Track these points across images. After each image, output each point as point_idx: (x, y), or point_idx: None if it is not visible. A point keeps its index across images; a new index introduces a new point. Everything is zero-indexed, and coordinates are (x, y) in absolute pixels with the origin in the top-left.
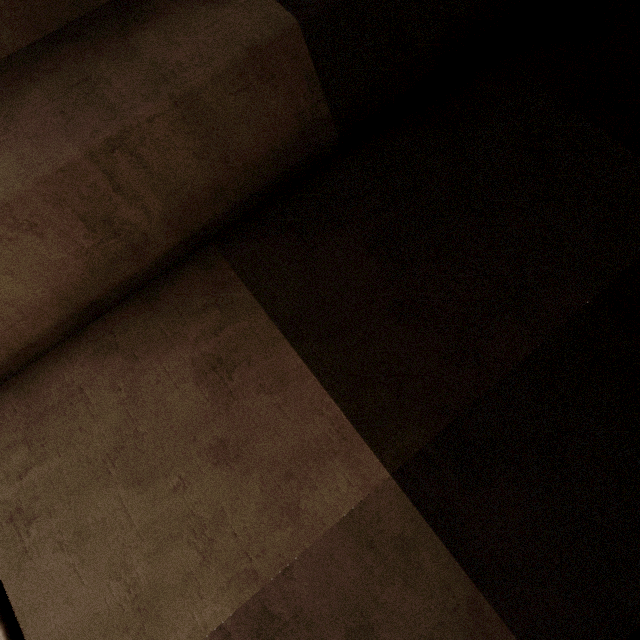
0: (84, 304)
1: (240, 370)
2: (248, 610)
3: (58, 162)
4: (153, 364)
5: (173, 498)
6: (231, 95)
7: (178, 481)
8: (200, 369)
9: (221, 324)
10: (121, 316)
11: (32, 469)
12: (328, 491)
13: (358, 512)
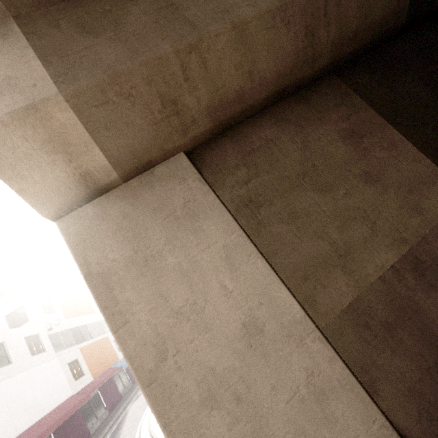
0: (282, 87)
1: (367, 138)
2: (406, 258)
3: None
4: (313, 131)
5: (345, 199)
6: None
7: (345, 191)
8: (343, 135)
9: (349, 114)
10: (287, 105)
11: (252, 180)
12: (435, 201)
13: None
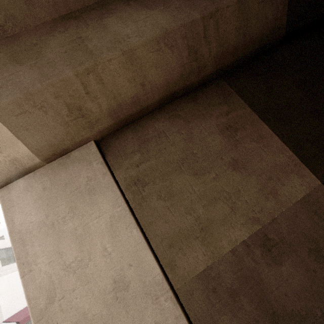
0: (172, 92)
1: (240, 131)
2: (257, 235)
3: (190, 18)
4: (197, 125)
5: (213, 182)
6: (257, 3)
7: (215, 175)
8: (220, 129)
9: (229, 111)
10: (180, 103)
11: (143, 163)
12: (291, 187)
13: (307, 197)
